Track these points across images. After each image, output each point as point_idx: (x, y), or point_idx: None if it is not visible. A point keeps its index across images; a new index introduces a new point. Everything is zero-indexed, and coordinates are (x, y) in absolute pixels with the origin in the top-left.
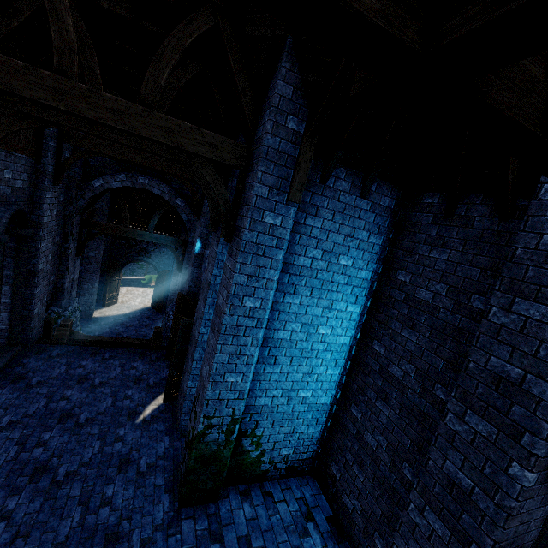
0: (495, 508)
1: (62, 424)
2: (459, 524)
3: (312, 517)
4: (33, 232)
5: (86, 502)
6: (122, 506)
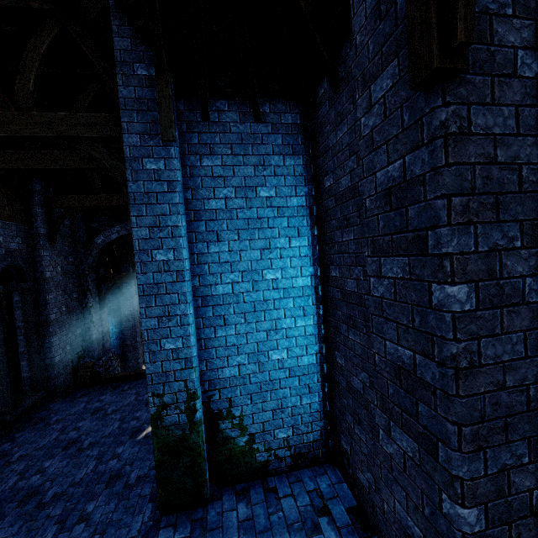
0: (439, 369)
1: (65, 451)
2: (419, 424)
3: (327, 511)
4: (40, 287)
5: (63, 520)
6: (99, 521)
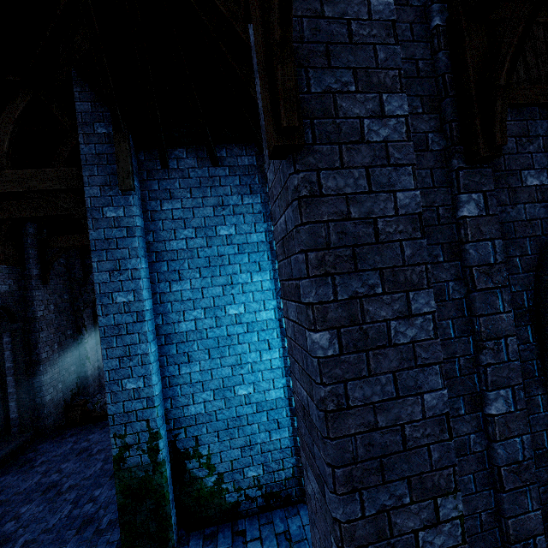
0: (317, 412)
1: (44, 495)
2: (316, 465)
3: None
4: (31, 326)
5: None
6: None
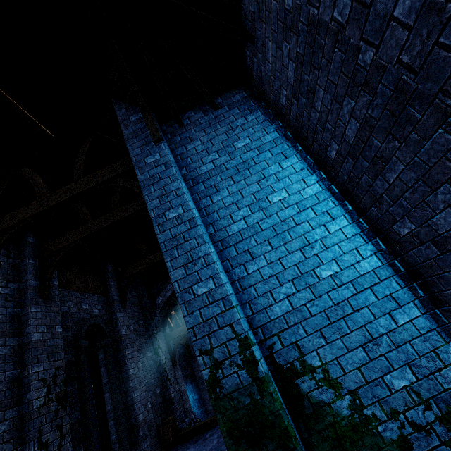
0: None
1: None
2: None
3: None
4: (119, 345)
5: None
6: None
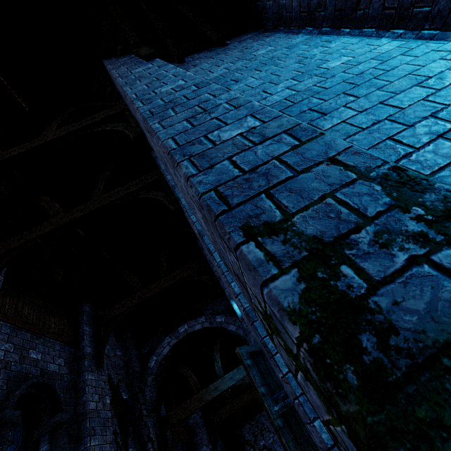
0: None
1: None
2: None
3: None
4: (81, 429)
5: None
6: None
